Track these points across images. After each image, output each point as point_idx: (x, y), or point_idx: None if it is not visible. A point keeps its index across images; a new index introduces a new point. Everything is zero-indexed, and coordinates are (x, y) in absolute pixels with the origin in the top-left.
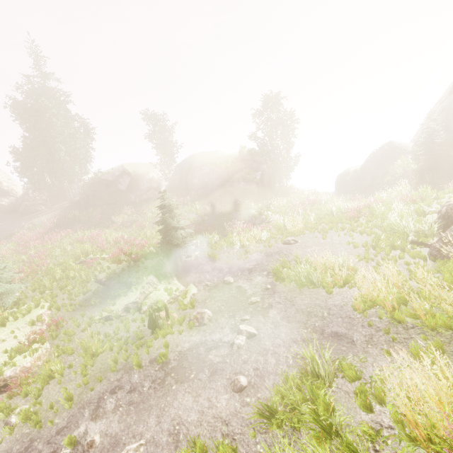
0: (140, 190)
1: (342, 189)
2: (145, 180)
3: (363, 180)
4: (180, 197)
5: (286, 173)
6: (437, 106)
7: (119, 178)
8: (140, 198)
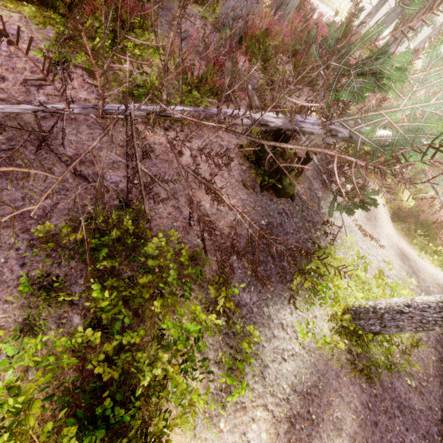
0: None
1: None
2: None
3: None
4: None
5: None
6: None
7: None
8: None
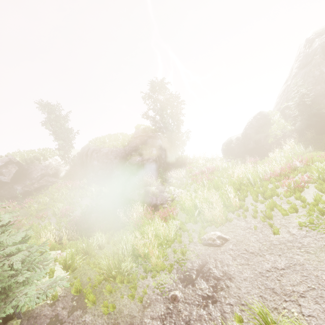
0: (31, 179)
1: (229, 155)
2: (39, 168)
3: (247, 145)
4: (76, 180)
5: (179, 146)
6: (289, 81)
7: (1, 169)
8: (29, 188)
